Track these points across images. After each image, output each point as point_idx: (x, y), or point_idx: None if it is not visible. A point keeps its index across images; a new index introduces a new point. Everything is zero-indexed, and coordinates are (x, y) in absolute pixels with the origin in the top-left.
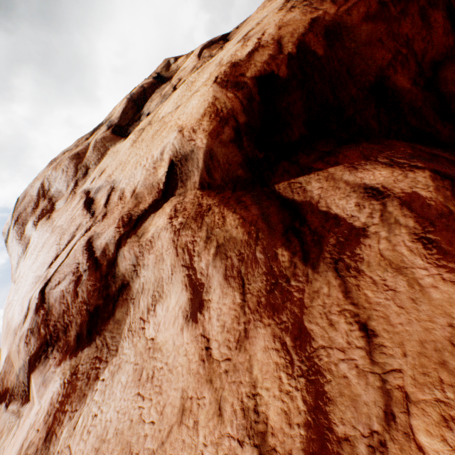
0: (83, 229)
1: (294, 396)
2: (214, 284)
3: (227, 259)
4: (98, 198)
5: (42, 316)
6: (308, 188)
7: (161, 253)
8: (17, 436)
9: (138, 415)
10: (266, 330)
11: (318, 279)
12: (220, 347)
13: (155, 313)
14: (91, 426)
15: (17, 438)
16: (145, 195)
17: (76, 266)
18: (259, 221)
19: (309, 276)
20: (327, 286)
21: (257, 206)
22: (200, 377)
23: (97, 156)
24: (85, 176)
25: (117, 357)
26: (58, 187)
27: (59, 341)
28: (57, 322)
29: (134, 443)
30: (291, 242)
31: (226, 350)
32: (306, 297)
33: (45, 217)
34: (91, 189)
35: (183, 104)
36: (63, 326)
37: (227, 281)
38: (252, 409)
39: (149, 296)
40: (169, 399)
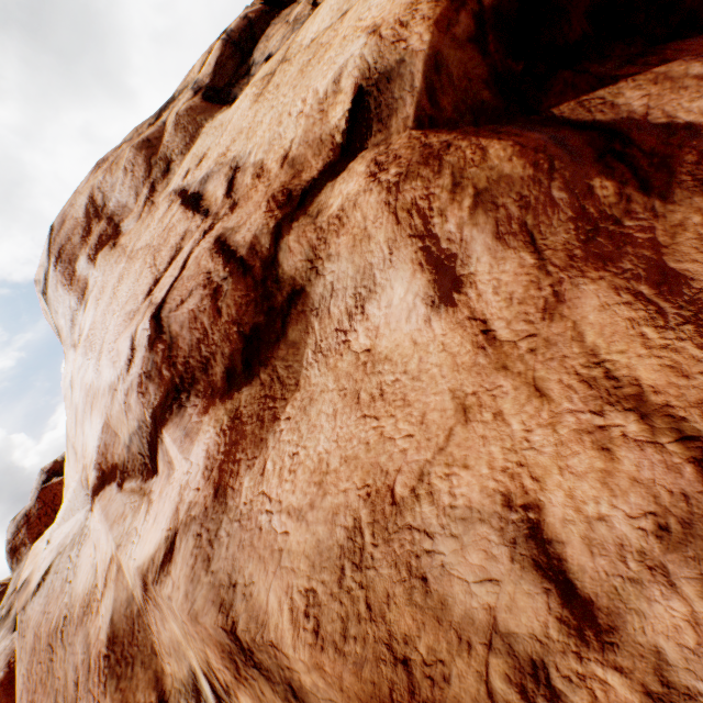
0: (196, 236)
1: (679, 348)
2: (476, 250)
3: (496, 209)
4: (209, 191)
5: (161, 353)
6: (619, 101)
7: (364, 229)
8: (156, 509)
9: (376, 436)
10: (597, 285)
11: (676, 211)
12: (511, 325)
13: (365, 316)
14: (293, 466)
15: (158, 510)
16: (308, 158)
17: (205, 278)
18: (548, 147)
19: (657, 211)
20: (698, 214)
21: (534, 133)
22: (482, 369)
23: (183, 139)
24: (166, 175)
25: (302, 392)
26: (120, 199)
27: (196, 384)
28: (189, 358)
29: (384, 462)
30: (614, 170)
31: (524, 326)
32: (661, 235)
33: (107, 247)
34: (187, 186)
35: (359, 2)
36: (200, 362)
37: (502, 241)
38: (600, 377)
39: (347, 297)
40: (429, 406)
